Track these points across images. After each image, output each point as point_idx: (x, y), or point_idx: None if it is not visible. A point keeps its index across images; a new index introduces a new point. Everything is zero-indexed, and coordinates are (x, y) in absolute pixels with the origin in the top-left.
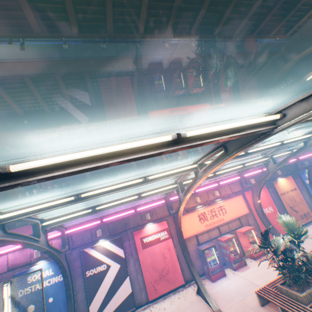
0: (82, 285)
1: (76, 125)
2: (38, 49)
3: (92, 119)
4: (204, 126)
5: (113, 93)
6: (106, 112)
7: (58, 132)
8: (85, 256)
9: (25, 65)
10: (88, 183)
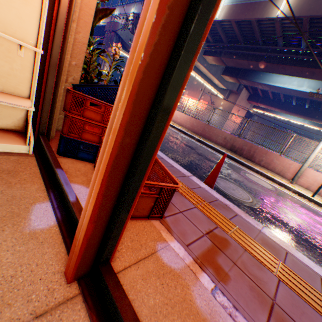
0: None
1: (301, 116)
2: None
3: (311, 117)
4: None
5: None
6: None
7: (290, 114)
8: None
9: None
10: (291, 132)
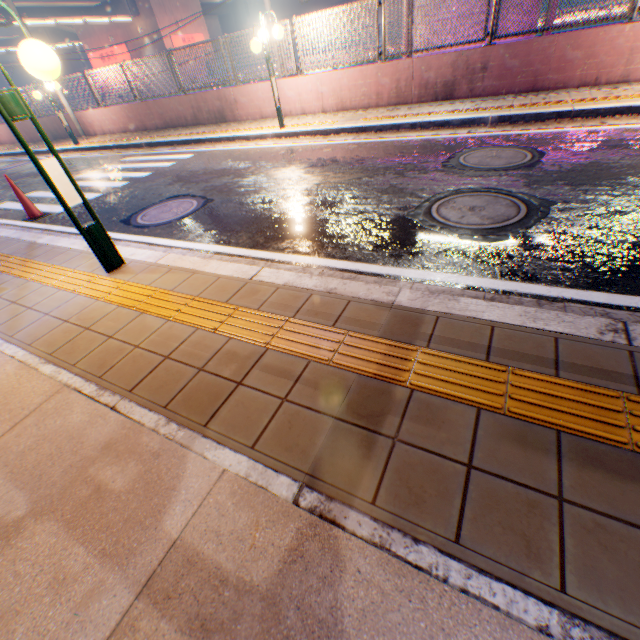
0: None
1: None
2: None
3: None
4: None
5: None
6: None
7: None
8: None
9: None
10: None
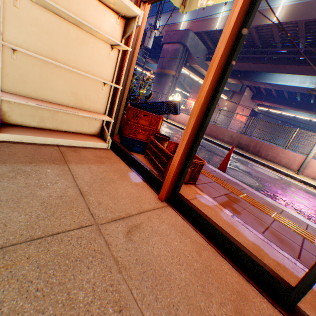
0: None
1: (307, 111)
2: None
3: None
4: None
5: None
6: None
7: (295, 110)
8: None
9: None
10: (298, 127)
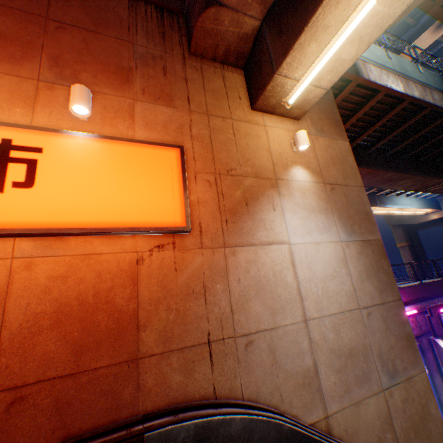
0: (440, 384)
1: (387, 175)
2: (429, 76)
3: (404, 172)
4: (427, 209)
5: (439, 148)
6: (413, 168)
7: None
8: (435, 346)
9: (428, 92)
10: None
